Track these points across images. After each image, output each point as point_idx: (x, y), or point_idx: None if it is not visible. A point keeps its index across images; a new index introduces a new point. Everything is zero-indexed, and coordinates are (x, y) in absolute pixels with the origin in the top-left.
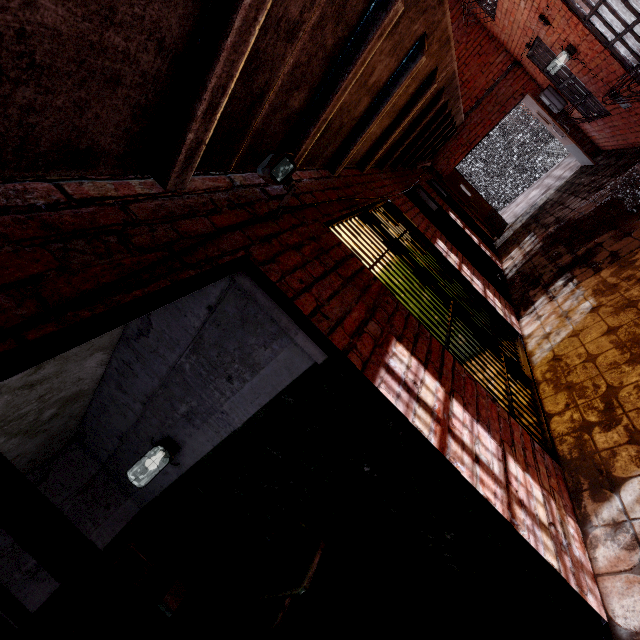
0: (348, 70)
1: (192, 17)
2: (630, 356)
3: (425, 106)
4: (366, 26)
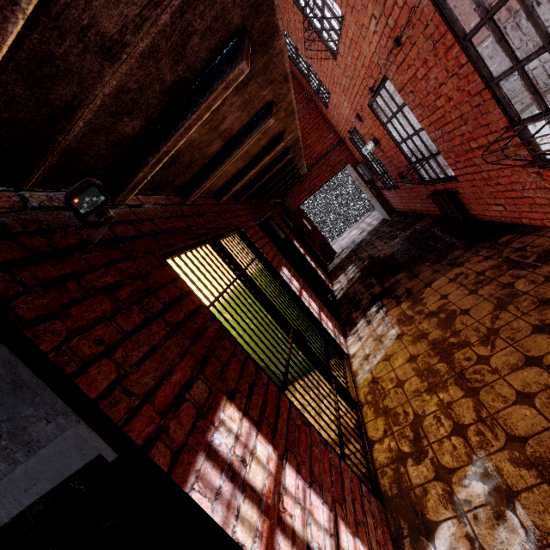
0: (192, 110)
1: None
2: (428, 385)
3: (276, 157)
4: (211, 75)
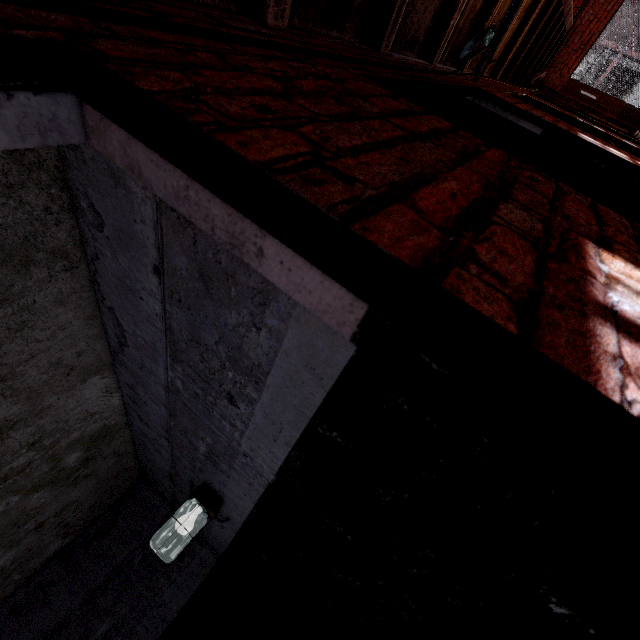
0: None
1: None
2: None
3: (543, 6)
4: None
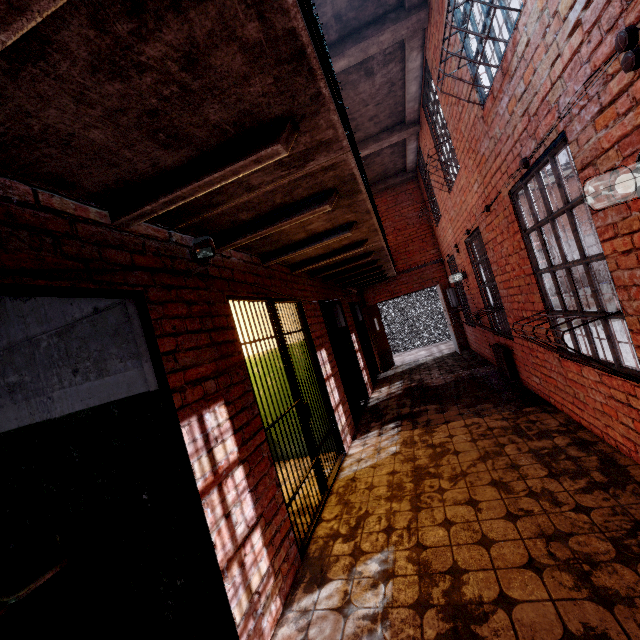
0: (286, 219)
1: (183, 162)
2: (390, 495)
3: (358, 255)
4: (306, 205)
